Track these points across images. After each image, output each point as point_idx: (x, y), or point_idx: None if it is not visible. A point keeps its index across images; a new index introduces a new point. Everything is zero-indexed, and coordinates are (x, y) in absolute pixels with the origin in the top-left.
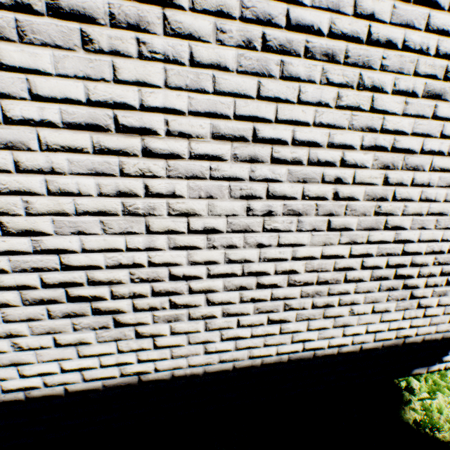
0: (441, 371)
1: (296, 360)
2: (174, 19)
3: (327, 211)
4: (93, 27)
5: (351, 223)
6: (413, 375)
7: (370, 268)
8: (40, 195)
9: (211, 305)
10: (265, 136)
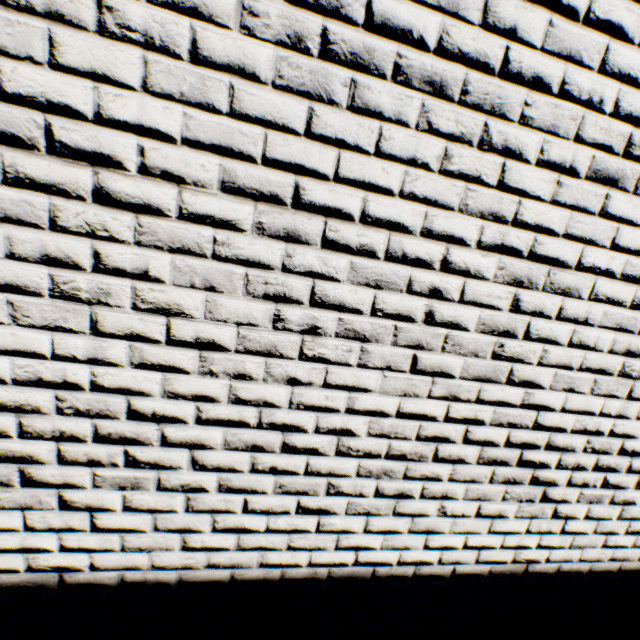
0: None
1: None
2: None
3: None
4: None
5: None
6: None
7: None
8: (559, 345)
9: (637, 489)
10: None
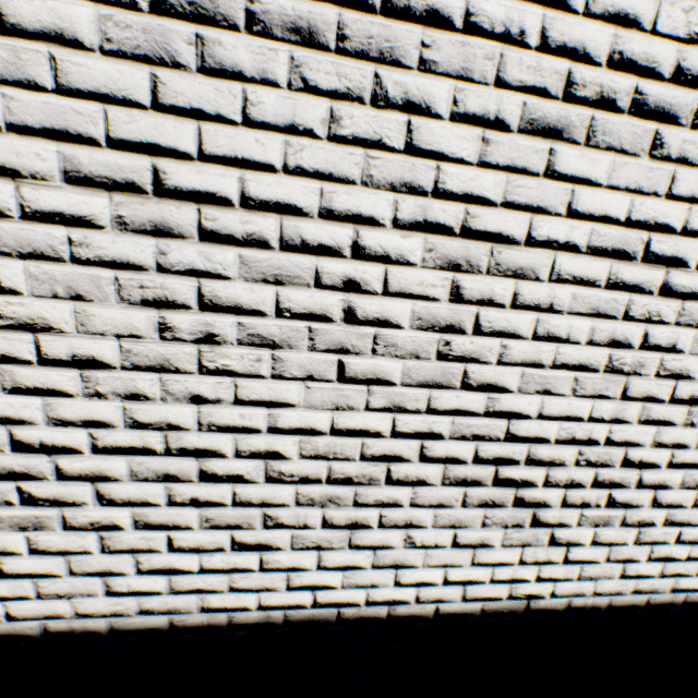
0: None
1: None
2: None
3: None
4: (670, 127)
5: None
6: None
7: None
8: (521, 339)
9: (654, 507)
10: None
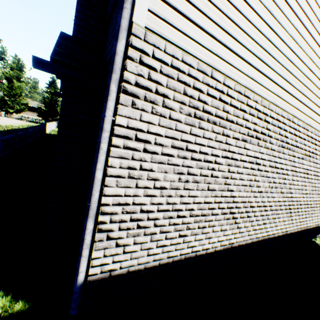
0: (319, 237)
1: (304, 229)
2: (316, 156)
3: (318, 190)
4: (310, 158)
5: (319, 193)
6: (315, 237)
7: (318, 204)
8: (295, 185)
9: (300, 212)
10: (317, 175)
